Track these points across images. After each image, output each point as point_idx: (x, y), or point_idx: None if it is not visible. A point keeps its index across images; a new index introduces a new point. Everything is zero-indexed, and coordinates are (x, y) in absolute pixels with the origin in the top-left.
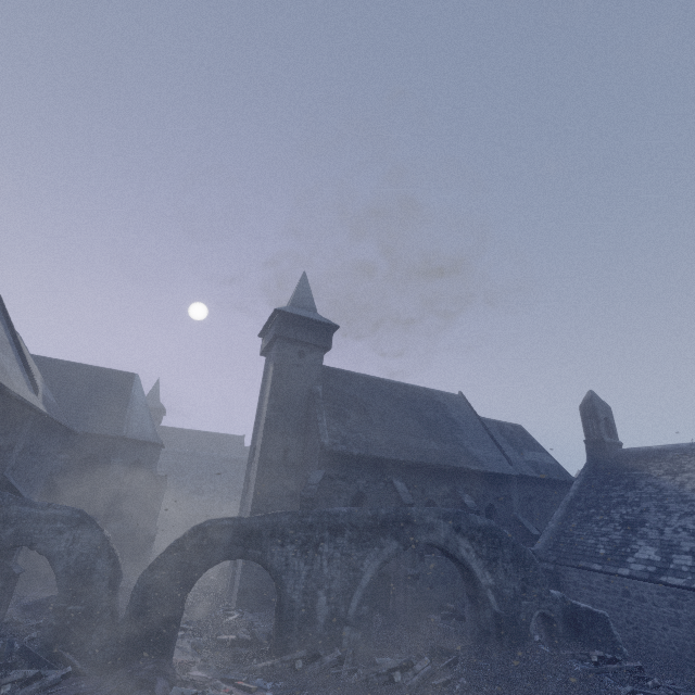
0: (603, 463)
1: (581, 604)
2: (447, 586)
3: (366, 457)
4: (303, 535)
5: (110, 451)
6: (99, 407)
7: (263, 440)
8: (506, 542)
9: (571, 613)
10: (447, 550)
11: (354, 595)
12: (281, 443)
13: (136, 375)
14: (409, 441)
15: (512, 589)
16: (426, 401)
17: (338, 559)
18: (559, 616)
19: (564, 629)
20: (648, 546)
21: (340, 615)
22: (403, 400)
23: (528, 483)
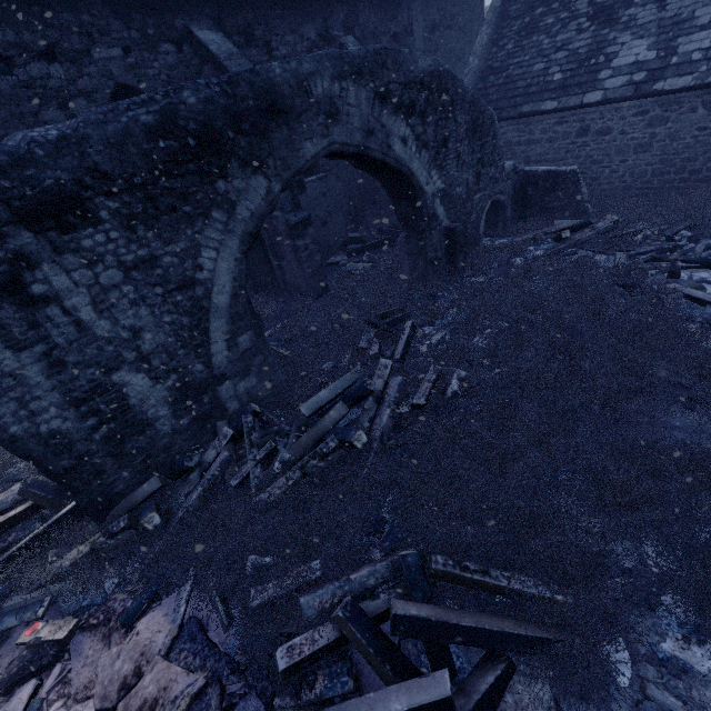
0: None
1: (538, 168)
2: (345, 213)
3: None
4: None
5: None
6: None
7: None
8: (461, 100)
9: (522, 185)
10: (371, 153)
11: (211, 332)
12: None
13: None
14: None
15: (464, 184)
16: None
17: (122, 286)
18: (509, 196)
19: (511, 210)
20: (637, 40)
21: (198, 379)
22: None
23: None
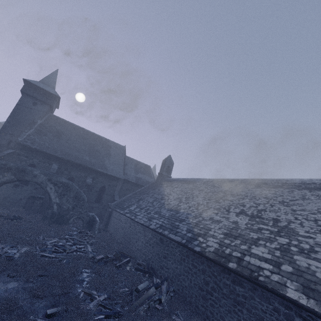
0: (158, 182)
1: (97, 218)
2: None
3: (43, 152)
4: None
5: None
6: None
7: None
8: (73, 190)
9: (93, 220)
10: (40, 185)
11: None
12: (8, 138)
13: None
14: (74, 153)
15: (67, 206)
16: (101, 143)
17: None
18: (87, 220)
19: (86, 225)
20: (135, 206)
21: None
22: (88, 139)
23: (130, 184)
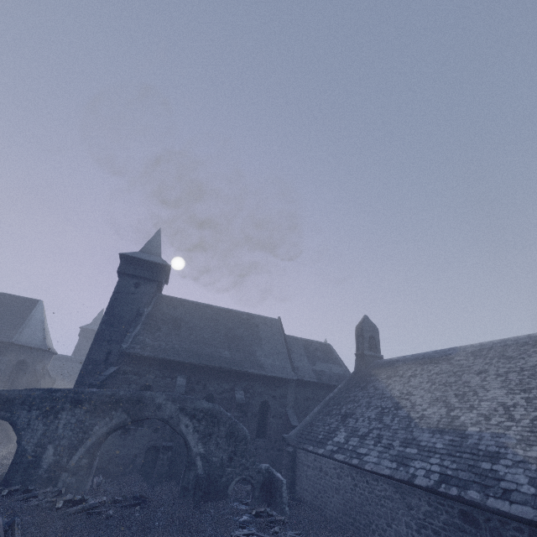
0: (362, 371)
1: (278, 474)
2: None
3: (159, 359)
4: (49, 405)
5: (1, 352)
6: (2, 322)
7: (92, 345)
8: (224, 422)
9: (270, 481)
10: (169, 424)
11: (78, 451)
12: (106, 348)
13: (40, 301)
14: (205, 349)
15: (220, 458)
16: (241, 322)
17: (73, 424)
18: (259, 482)
19: (260, 493)
20: (344, 432)
21: (62, 463)
22: (220, 320)
23: (308, 387)
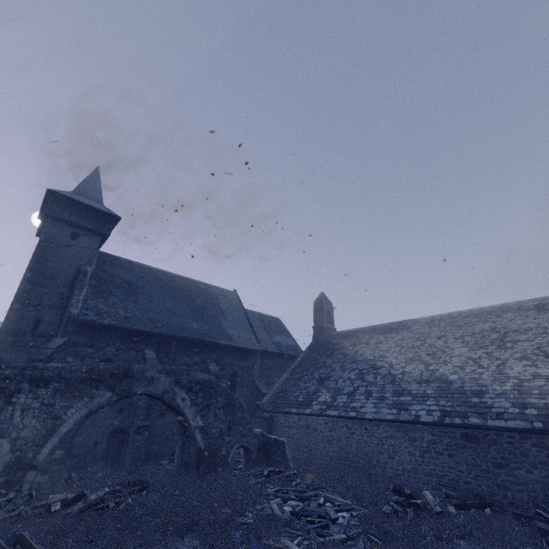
0: (321, 341)
1: (273, 436)
2: None
3: (120, 329)
4: None
5: None
6: None
7: (10, 310)
8: (221, 392)
9: (265, 443)
10: (164, 399)
11: (49, 441)
12: (33, 314)
13: None
14: (171, 319)
15: (219, 428)
16: (201, 292)
17: (36, 409)
18: (256, 447)
19: (257, 456)
20: (327, 393)
21: (26, 461)
22: (179, 289)
23: (270, 357)
